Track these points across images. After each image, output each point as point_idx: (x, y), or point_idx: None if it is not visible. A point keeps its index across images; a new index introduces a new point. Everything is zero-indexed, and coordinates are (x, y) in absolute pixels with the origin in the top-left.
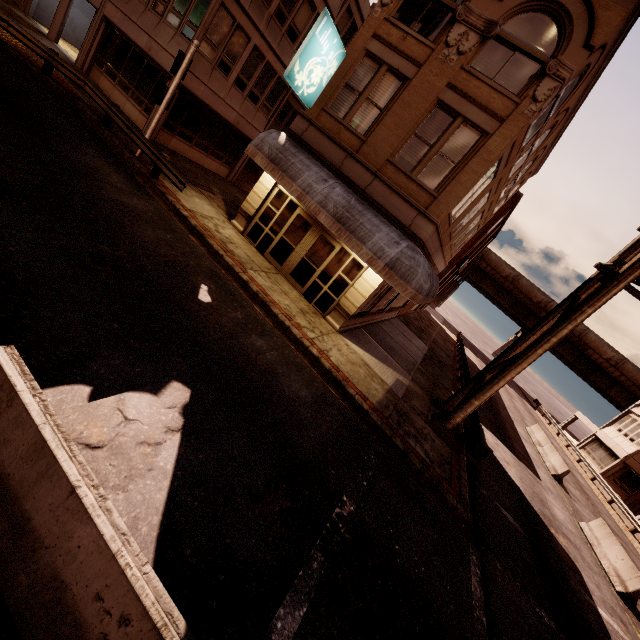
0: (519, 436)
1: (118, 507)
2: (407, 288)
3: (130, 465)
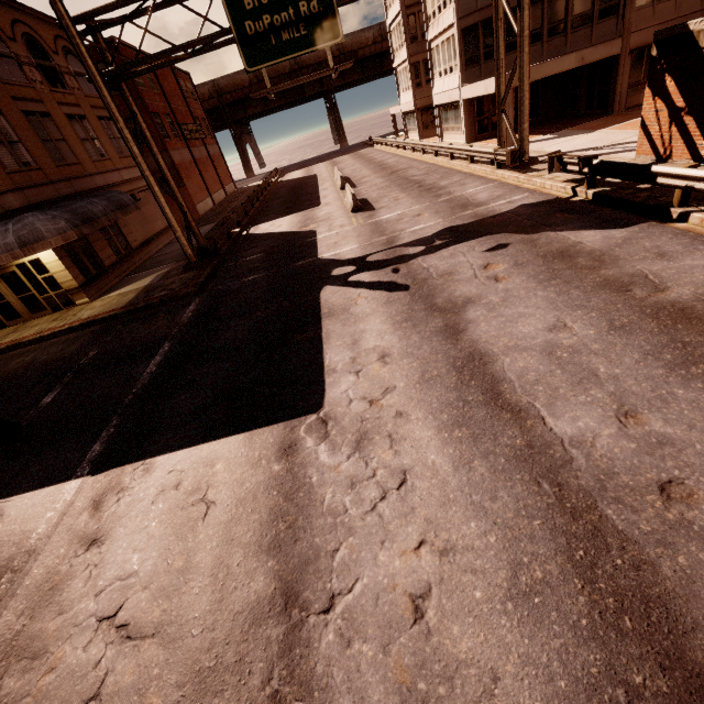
0: (318, 193)
1: None
2: (49, 242)
3: None
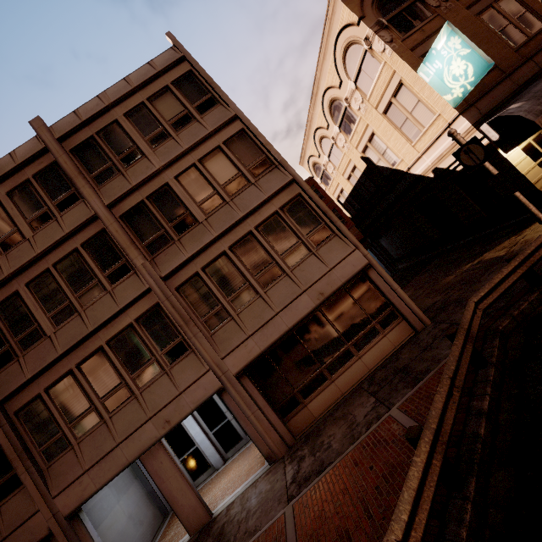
0: None
1: None
2: None
3: None
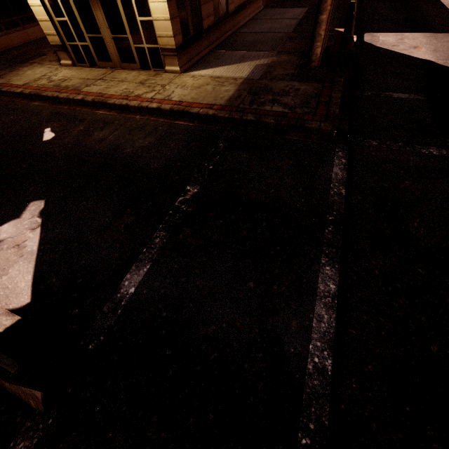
0: (445, 8)
1: (4, 284)
2: None
3: (8, 261)
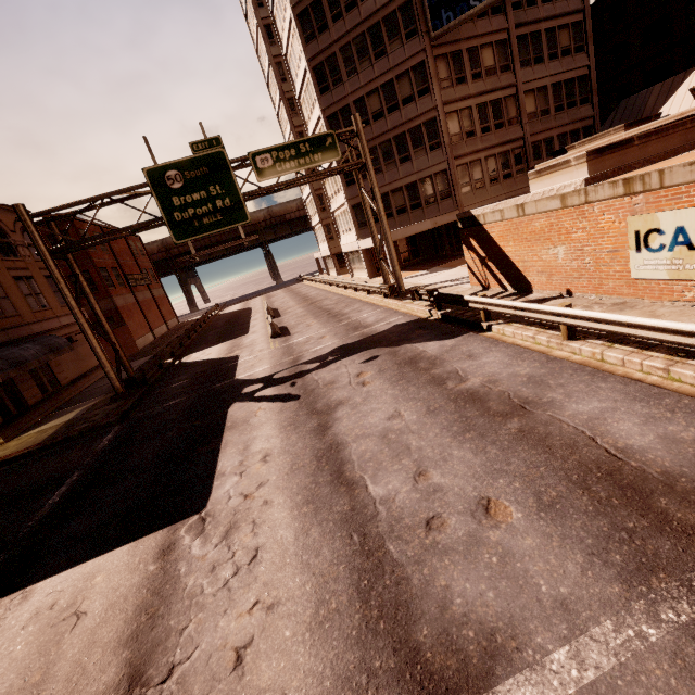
0: (249, 323)
1: None
2: None
3: None
